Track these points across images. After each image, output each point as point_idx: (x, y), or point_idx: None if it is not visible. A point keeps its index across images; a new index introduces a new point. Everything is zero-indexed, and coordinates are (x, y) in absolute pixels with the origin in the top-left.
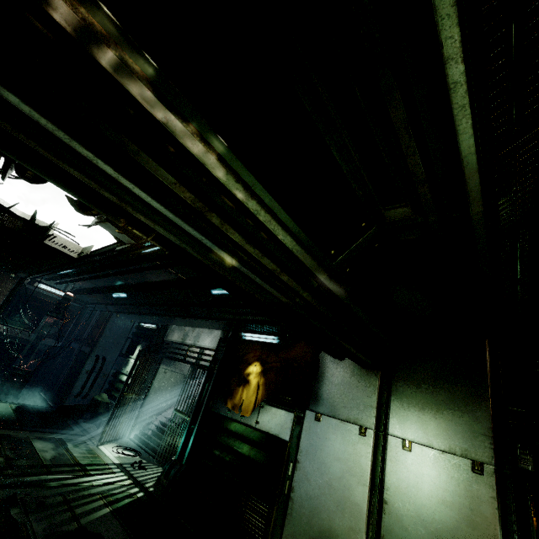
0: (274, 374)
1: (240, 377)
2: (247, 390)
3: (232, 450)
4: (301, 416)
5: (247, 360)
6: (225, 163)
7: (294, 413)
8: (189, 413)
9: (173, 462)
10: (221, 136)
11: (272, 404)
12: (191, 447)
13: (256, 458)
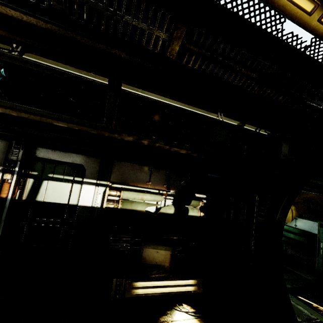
0: (300, 205)
1: None
2: None
3: (284, 236)
4: (322, 224)
5: None
6: None
7: (317, 222)
8: None
9: None
10: None
11: (302, 218)
12: None
13: (299, 240)
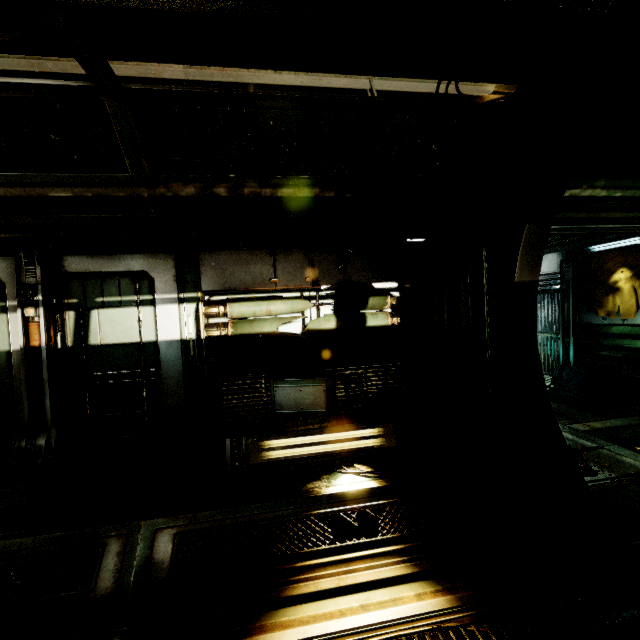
0: None
1: (604, 288)
2: (619, 297)
3: (622, 349)
4: None
5: (606, 270)
6: (605, 188)
7: None
8: (555, 332)
9: (560, 368)
10: (602, 178)
11: None
12: (573, 354)
13: None
